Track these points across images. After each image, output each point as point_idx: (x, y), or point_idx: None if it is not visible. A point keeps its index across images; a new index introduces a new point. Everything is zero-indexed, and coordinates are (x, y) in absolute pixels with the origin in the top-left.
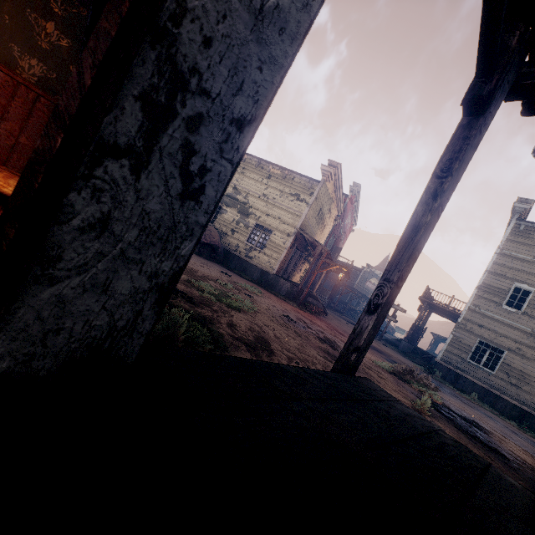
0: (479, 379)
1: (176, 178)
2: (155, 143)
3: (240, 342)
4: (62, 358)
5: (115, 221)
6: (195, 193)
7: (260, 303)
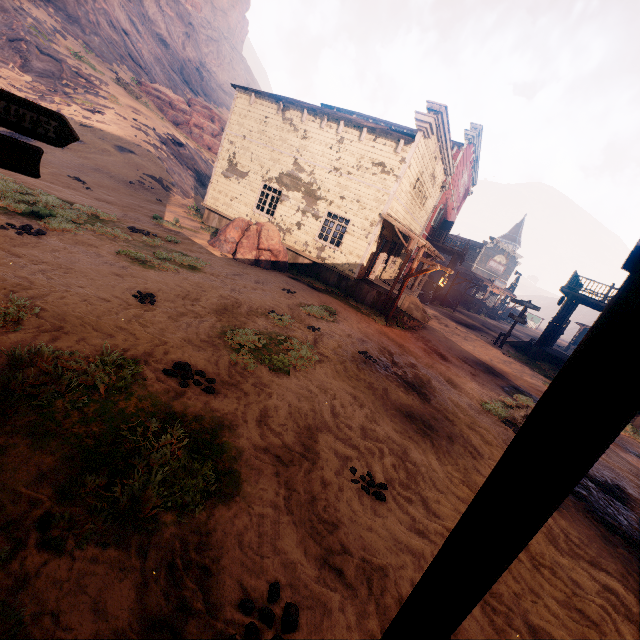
0: None
1: None
2: None
3: (268, 455)
4: None
5: None
6: None
7: (328, 337)
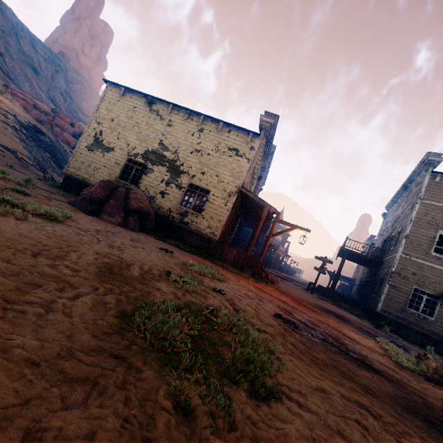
0: (420, 327)
1: None
2: None
3: None
4: None
5: None
6: None
7: (237, 300)
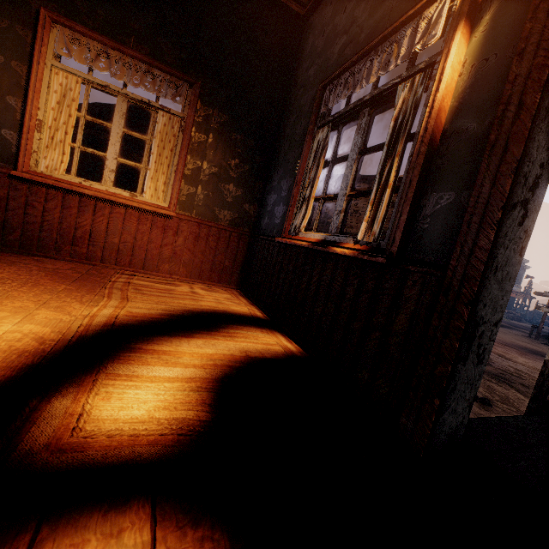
0: None
1: (475, 358)
2: (469, 350)
3: None
4: (442, 442)
5: (458, 384)
6: (481, 360)
7: None
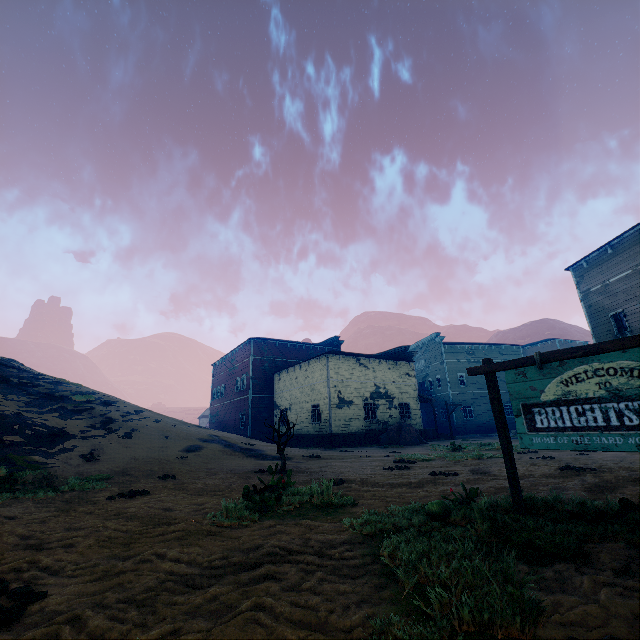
0: (472, 424)
1: None
2: None
3: None
4: None
5: None
6: None
7: None
